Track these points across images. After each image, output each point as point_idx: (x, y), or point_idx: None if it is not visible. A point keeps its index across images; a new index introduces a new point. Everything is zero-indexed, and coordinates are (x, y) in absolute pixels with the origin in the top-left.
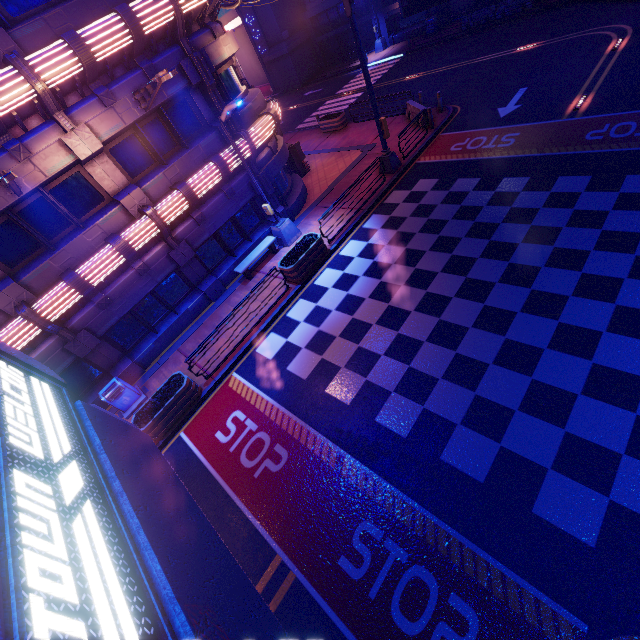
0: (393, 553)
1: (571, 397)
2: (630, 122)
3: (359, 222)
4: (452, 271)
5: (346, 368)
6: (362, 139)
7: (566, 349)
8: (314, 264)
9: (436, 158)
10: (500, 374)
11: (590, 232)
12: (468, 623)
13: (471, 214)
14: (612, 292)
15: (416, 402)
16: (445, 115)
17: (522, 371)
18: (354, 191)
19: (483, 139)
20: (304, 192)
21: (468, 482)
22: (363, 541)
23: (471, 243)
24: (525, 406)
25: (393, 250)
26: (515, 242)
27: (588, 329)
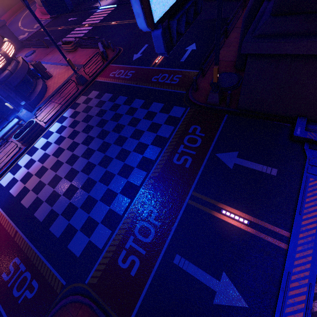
0: (21, 268)
1: (96, 202)
2: (167, 74)
3: (62, 112)
4: (85, 143)
5: (32, 191)
6: (80, 60)
7: (103, 182)
8: (34, 136)
9: (103, 79)
10: (80, 193)
11: (132, 129)
12: (34, 289)
13: (102, 114)
14: (126, 157)
15: (50, 206)
16: (114, 53)
17: (87, 191)
18: (65, 93)
19: (122, 72)
20: (43, 91)
21: (54, 238)
22: (13, 265)
23: (96, 129)
24: (82, 206)
25: (69, 130)
26: (109, 131)
27: (112, 173)
